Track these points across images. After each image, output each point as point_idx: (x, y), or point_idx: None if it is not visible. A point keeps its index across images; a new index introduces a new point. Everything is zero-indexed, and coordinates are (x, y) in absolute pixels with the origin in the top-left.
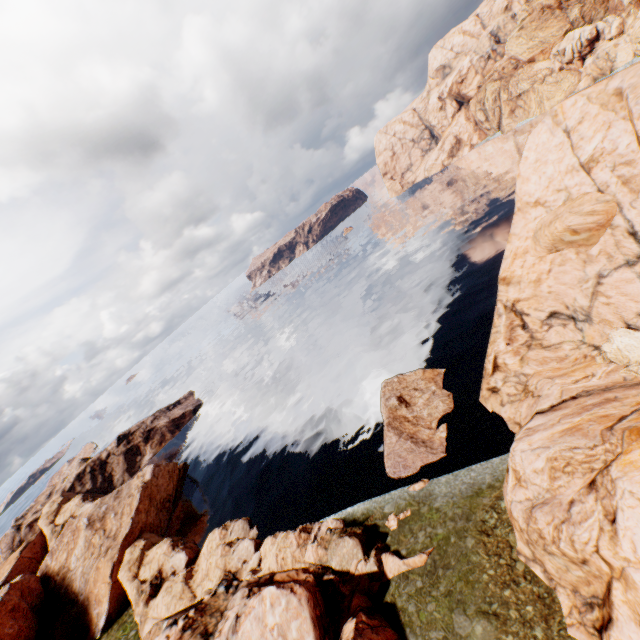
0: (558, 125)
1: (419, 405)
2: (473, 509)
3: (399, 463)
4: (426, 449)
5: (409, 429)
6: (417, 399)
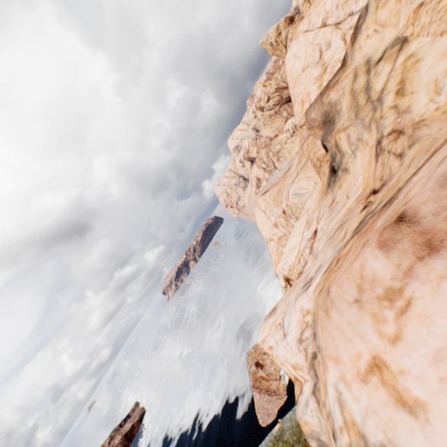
0: (260, 209)
1: (268, 364)
2: (301, 432)
3: (264, 413)
4: (276, 396)
5: (265, 385)
6: (266, 360)
